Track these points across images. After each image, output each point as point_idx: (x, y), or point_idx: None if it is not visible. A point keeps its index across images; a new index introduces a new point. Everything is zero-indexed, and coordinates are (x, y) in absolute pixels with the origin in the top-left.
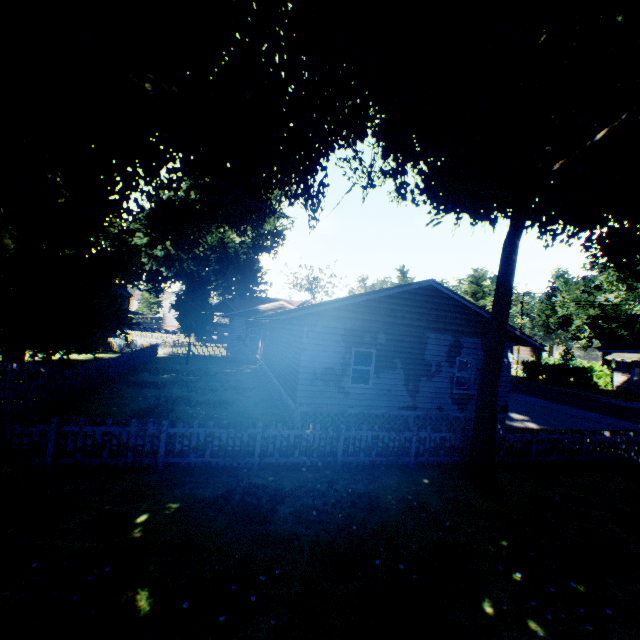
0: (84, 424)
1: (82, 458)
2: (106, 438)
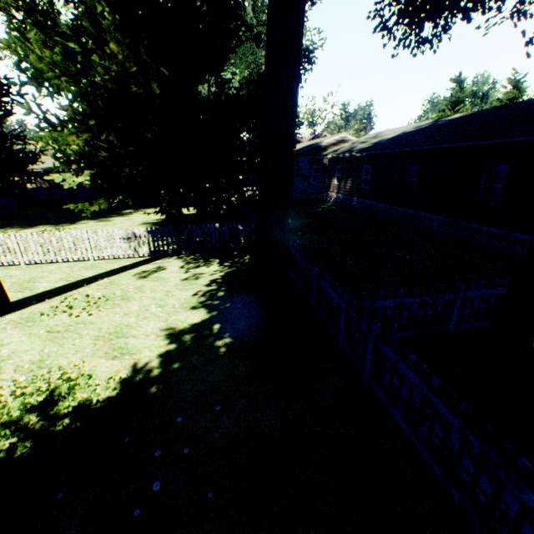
0: (482, 288)
1: (475, 322)
2: (497, 300)
